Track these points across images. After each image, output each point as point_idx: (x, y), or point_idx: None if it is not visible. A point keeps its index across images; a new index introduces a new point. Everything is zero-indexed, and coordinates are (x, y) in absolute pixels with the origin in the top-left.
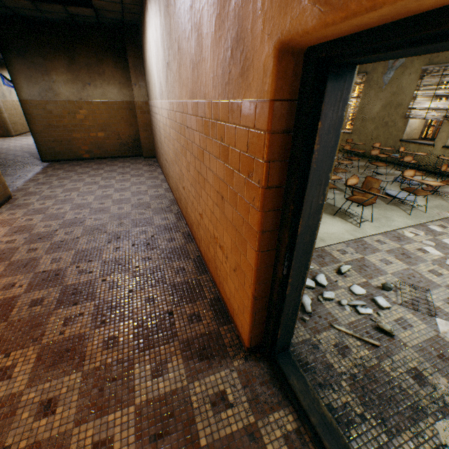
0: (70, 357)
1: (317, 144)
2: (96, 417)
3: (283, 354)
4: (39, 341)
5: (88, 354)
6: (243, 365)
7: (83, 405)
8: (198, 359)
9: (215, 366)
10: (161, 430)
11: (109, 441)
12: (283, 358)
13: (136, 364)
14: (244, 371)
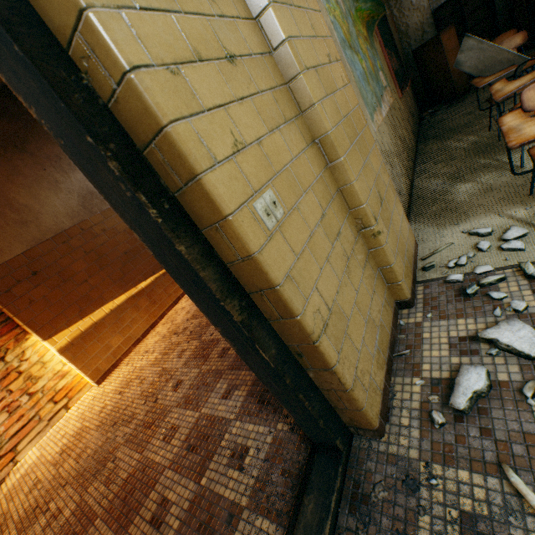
0: (203, 355)
1: (31, 108)
2: (184, 407)
3: (329, 453)
4: (202, 337)
5: (210, 357)
6: (284, 433)
7: (187, 394)
8: (256, 399)
9: (262, 416)
10: (196, 445)
11: (177, 429)
12: (325, 460)
13: (222, 379)
14: (279, 442)
